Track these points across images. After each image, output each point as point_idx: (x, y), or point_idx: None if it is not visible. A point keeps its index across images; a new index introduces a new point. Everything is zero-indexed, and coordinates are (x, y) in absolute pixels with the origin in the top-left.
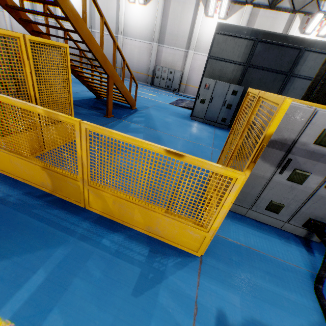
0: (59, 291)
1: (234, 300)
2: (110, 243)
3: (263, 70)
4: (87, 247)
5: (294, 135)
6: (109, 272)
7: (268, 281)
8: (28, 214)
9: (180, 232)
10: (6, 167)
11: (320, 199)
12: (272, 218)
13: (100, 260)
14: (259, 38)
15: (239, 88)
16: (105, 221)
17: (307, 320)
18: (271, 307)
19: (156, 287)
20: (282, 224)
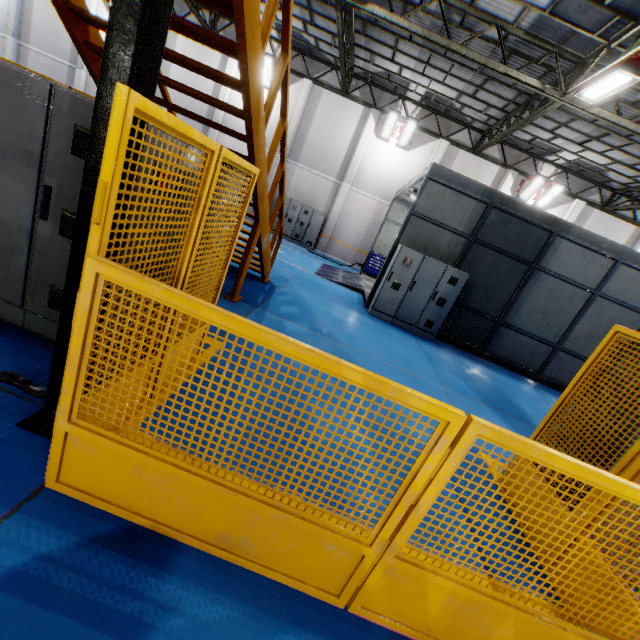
0: None
1: None
2: None
3: (496, 252)
4: None
5: None
6: None
7: None
8: None
9: None
10: (101, 483)
11: None
12: None
13: None
14: (495, 203)
15: (461, 274)
16: None
17: None
18: None
19: None
20: None
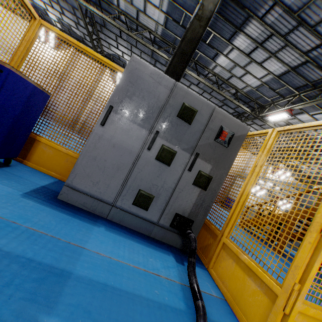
0: None
1: None
2: None
3: None
4: None
5: None
6: None
7: None
8: None
9: None
10: None
11: None
12: None
13: None
14: None
15: None
16: None
17: None
18: None
19: None
20: None
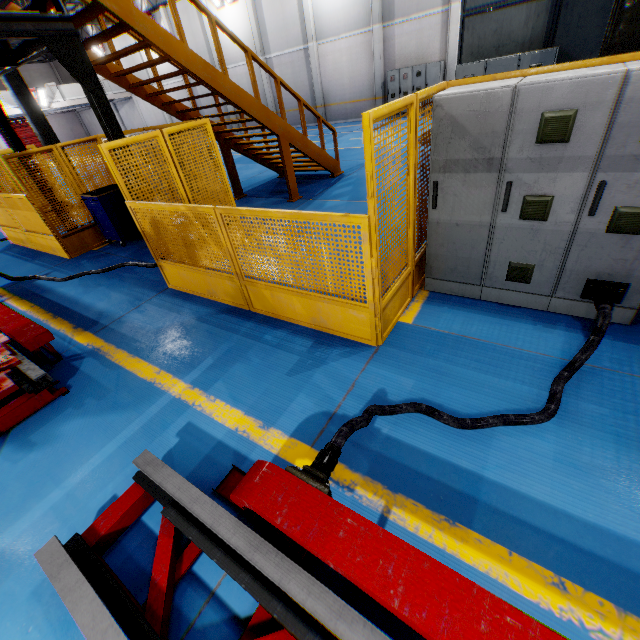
0: (224, 370)
1: (405, 383)
2: (272, 338)
3: None
4: (249, 342)
5: (499, 141)
6: (268, 359)
7: (472, 369)
8: (199, 320)
9: (344, 317)
10: (177, 282)
11: (591, 240)
12: (525, 295)
13: (260, 351)
14: None
15: (543, 56)
16: (269, 320)
17: (513, 405)
18: (458, 391)
19: (313, 370)
20: (547, 301)
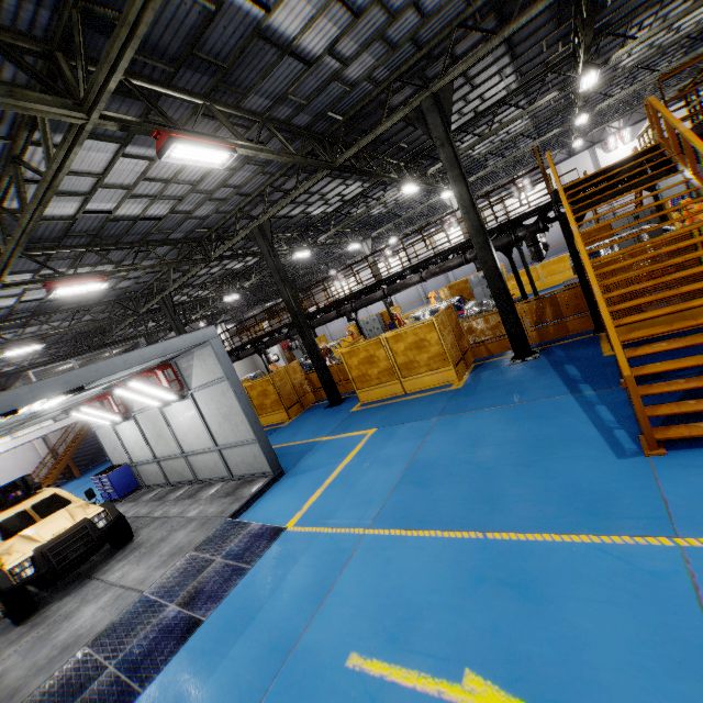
0: None
1: None
2: None
3: None
4: None
5: None
6: None
7: None
8: None
9: None
10: None
11: None
12: None
13: None
14: None
15: None
16: None
17: None
18: None
19: None
20: None
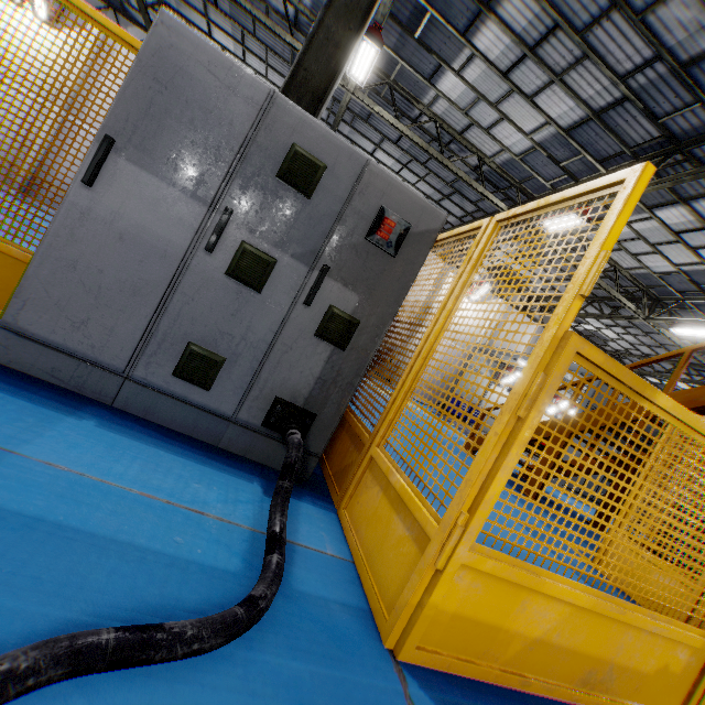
0: None
1: None
2: None
3: None
4: None
5: None
6: None
7: None
8: None
9: None
10: None
11: None
12: None
13: None
14: None
15: None
16: None
17: None
18: None
19: None
20: None
